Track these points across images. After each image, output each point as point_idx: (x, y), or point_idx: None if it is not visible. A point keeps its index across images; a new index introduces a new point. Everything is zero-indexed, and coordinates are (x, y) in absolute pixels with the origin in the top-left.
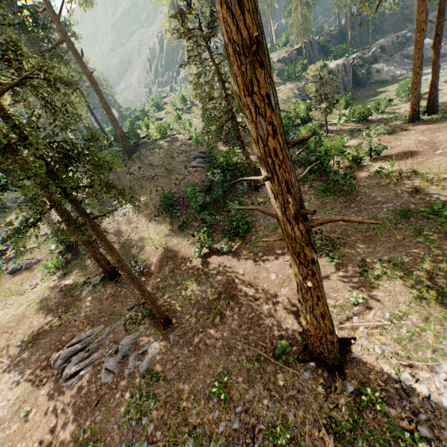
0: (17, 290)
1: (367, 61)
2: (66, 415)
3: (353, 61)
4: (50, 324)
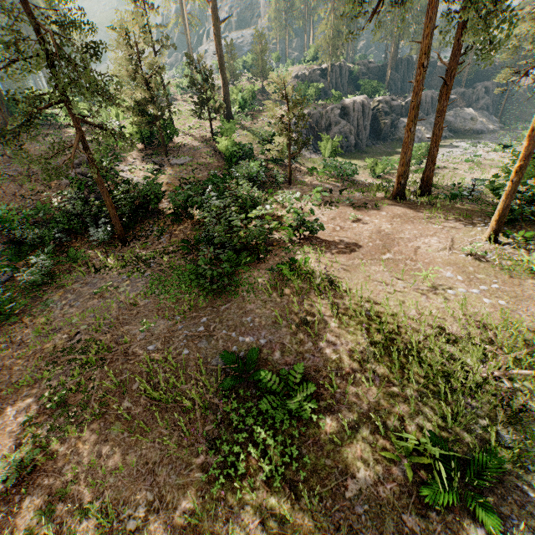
0: None
1: (395, 110)
2: None
3: (378, 104)
4: None
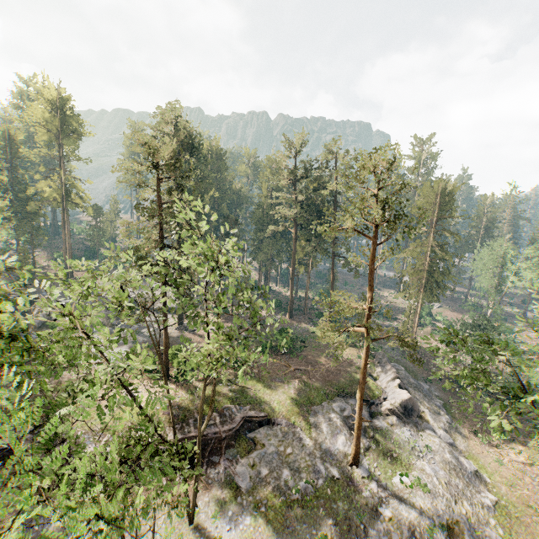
0: None
1: None
2: None
3: None
4: None
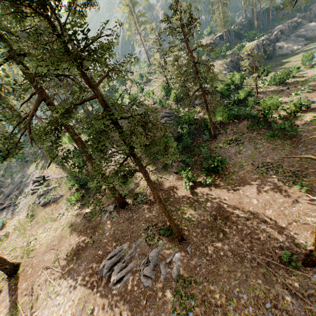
0: (50, 218)
1: (272, 41)
2: (123, 312)
3: (262, 41)
4: (85, 242)
